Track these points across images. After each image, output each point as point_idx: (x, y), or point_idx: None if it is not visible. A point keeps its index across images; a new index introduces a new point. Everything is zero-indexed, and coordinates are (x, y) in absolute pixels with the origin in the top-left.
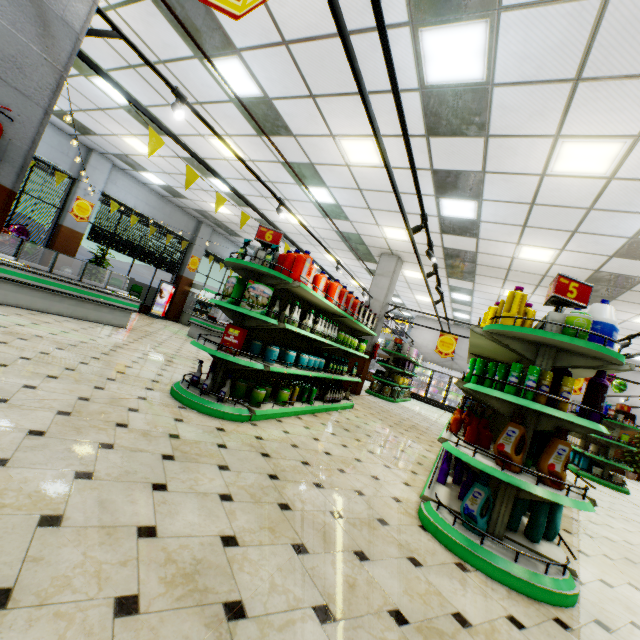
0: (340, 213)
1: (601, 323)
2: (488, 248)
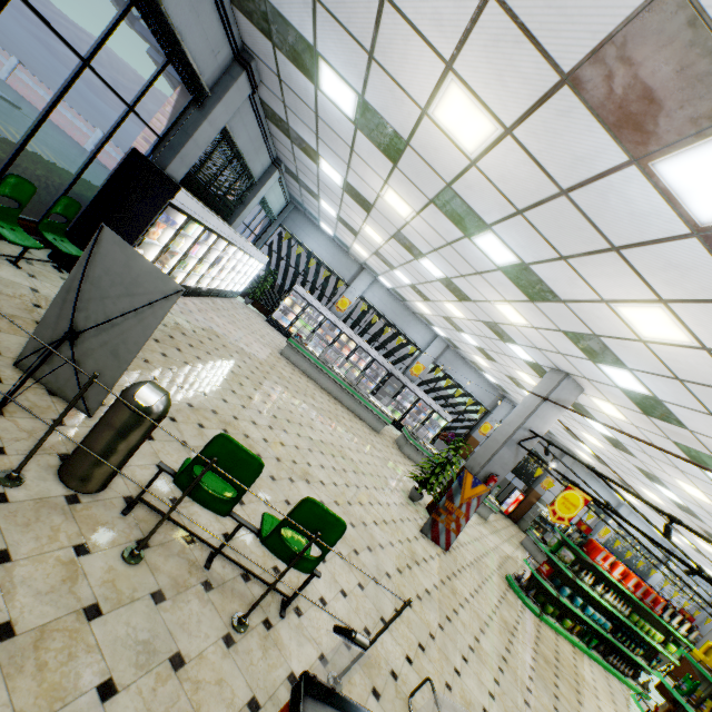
0: (694, 514)
1: None
2: None
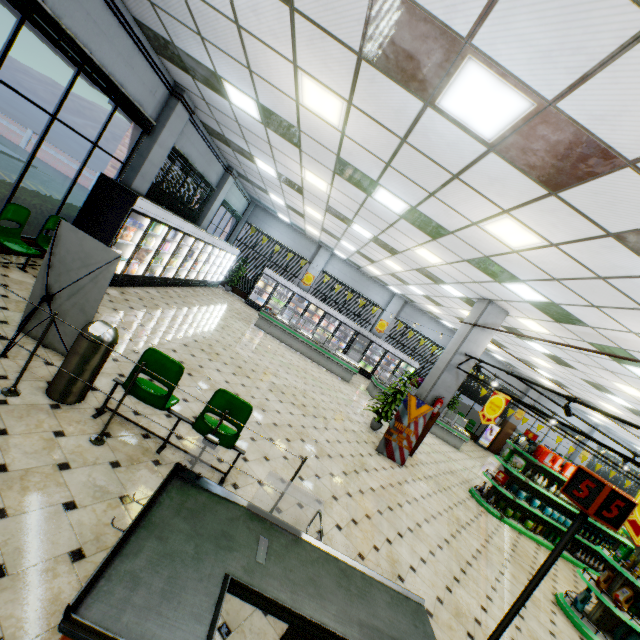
0: None
1: None
2: None
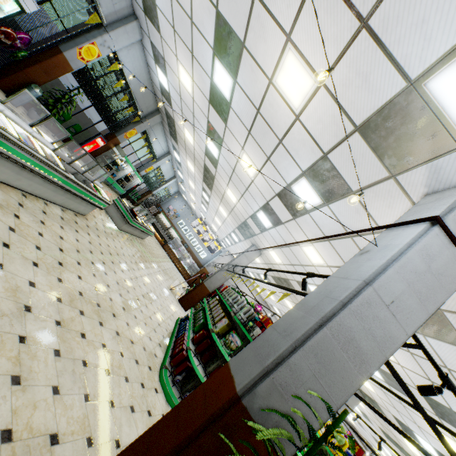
0: (262, 228)
1: None
2: None
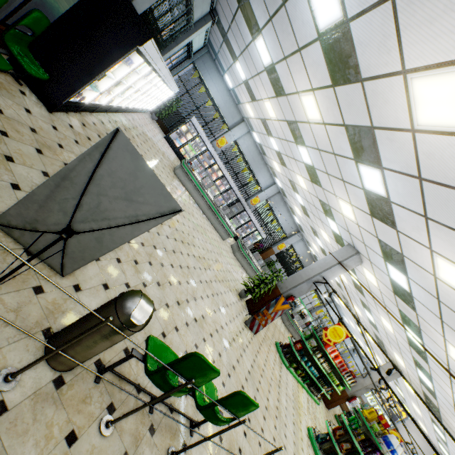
0: (376, 328)
1: (389, 439)
2: (444, 412)
